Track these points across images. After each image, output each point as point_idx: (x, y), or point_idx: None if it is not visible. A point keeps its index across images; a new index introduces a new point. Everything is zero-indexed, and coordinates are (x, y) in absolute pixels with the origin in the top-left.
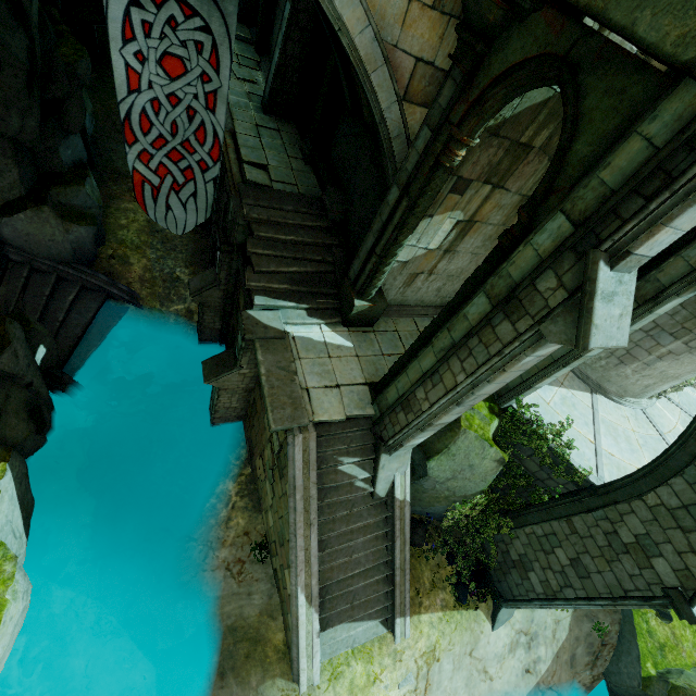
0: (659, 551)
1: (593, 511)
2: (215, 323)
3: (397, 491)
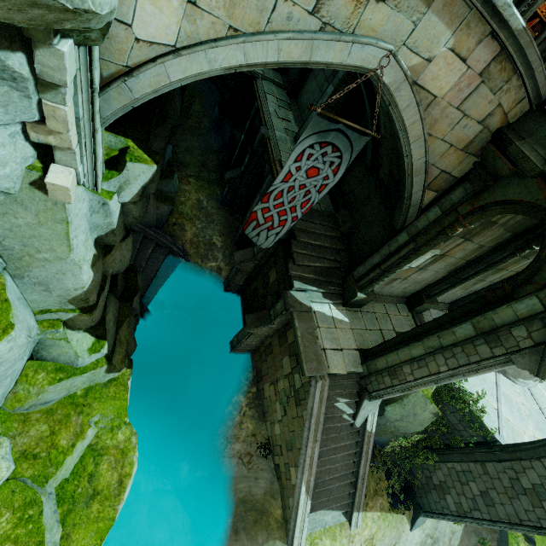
0: None
1: (502, 462)
2: (240, 281)
3: (368, 425)
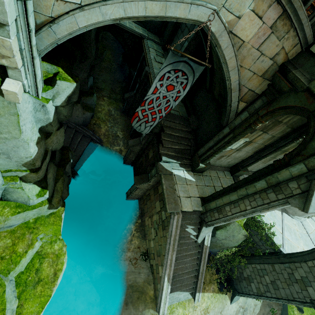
0: (310, 284)
1: (284, 263)
2: (133, 158)
3: (205, 241)
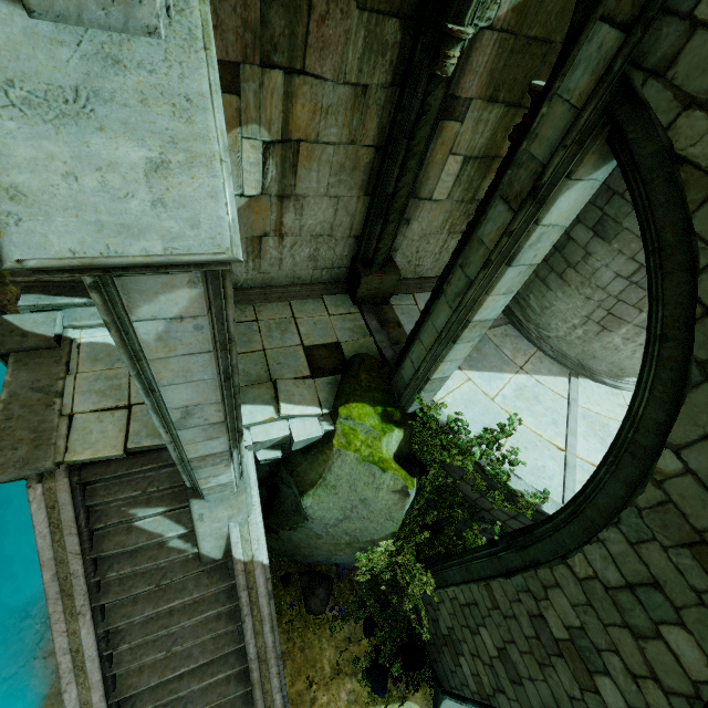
0: (603, 665)
1: (511, 576)
2: None
3: (236, 548)
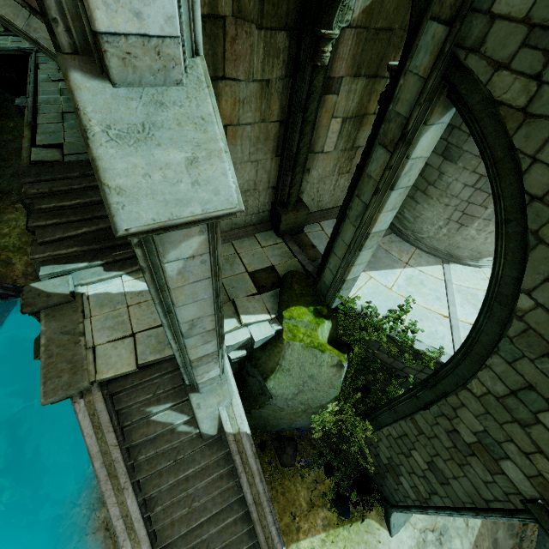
0: (504, 453)
1: (429, 407)
2: None
3: (226, 425)
